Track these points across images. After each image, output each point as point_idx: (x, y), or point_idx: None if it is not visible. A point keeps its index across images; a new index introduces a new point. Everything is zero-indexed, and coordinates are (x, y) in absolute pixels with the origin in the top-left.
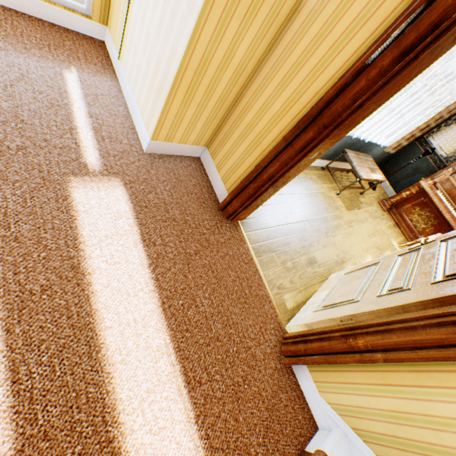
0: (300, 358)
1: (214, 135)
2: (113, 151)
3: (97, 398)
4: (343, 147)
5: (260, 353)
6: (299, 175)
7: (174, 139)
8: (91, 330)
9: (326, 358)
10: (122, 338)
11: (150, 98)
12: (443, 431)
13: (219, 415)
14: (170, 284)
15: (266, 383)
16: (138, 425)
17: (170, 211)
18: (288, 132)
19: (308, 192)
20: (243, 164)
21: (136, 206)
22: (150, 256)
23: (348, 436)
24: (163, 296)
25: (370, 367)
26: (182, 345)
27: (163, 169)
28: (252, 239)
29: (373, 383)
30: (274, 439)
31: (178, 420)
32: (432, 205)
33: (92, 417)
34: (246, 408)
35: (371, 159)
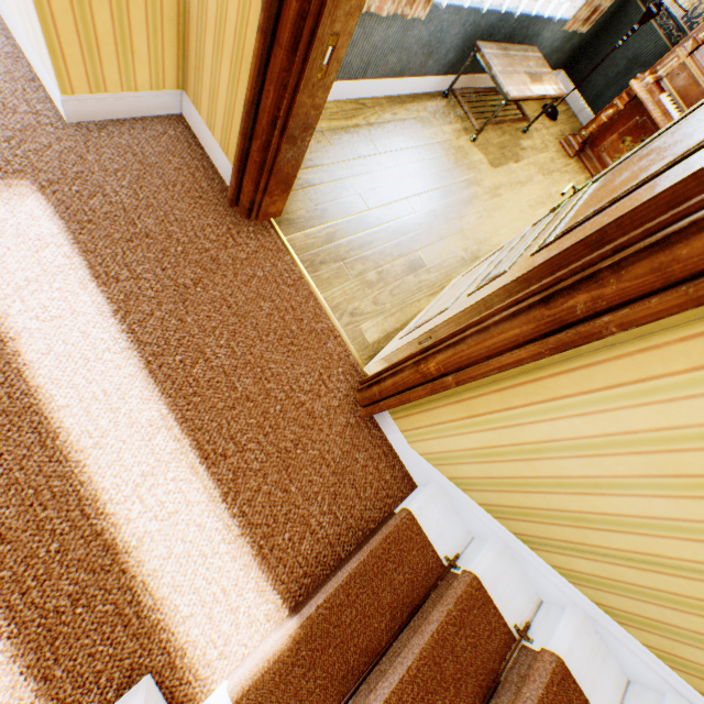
0: (375, 406)
1: (185, 61)
2: (4, 131)
3: (69, 492)
4: (475, 40)
5: (321, 409)
6: (394, 117)
7: (109, 84)
8: (37, 414)
9: (399, 397)
10: (90, 417)
11: (19, 2)
12: (536, 460)
13: (260, 489)
14: (157, 336)
15: (333, 444)
16: (137, 513)
17: (138, 222)
18: (261, 13)
19: (412, 146)
20: (236, 108)
21: (71, 223)
22: (114, 300)
23: (446, 488)
24: (147, 354)
25: (452, 398)
26: (189, 414)
27: (111, 150)
28: (300, 245)
29: (459, 419)
30: (347, 505)
31: (196, 501)
32: (653, 128)
33: (67, 512)
34: (302, 477)
35: (538, 54)
